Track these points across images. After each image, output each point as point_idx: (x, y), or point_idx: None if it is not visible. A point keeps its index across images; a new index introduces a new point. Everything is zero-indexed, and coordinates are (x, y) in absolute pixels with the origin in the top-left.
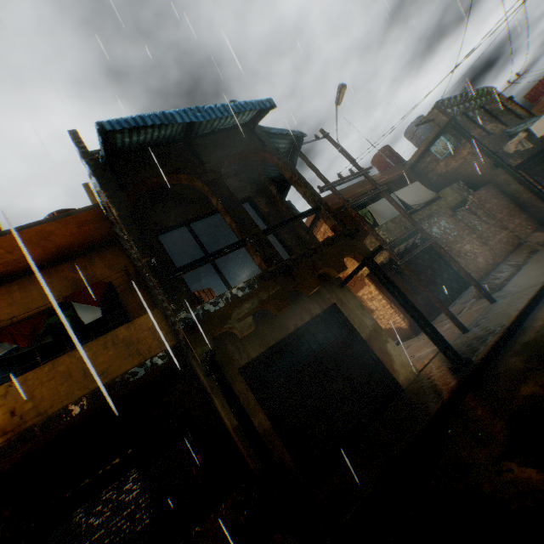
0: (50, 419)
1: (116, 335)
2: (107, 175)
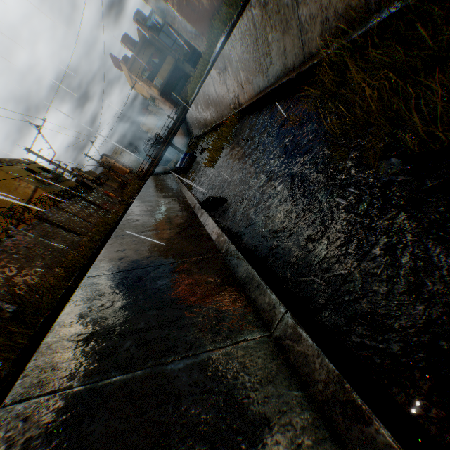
0: (166, 78)
1: (166, 63)
2: (150, 30)
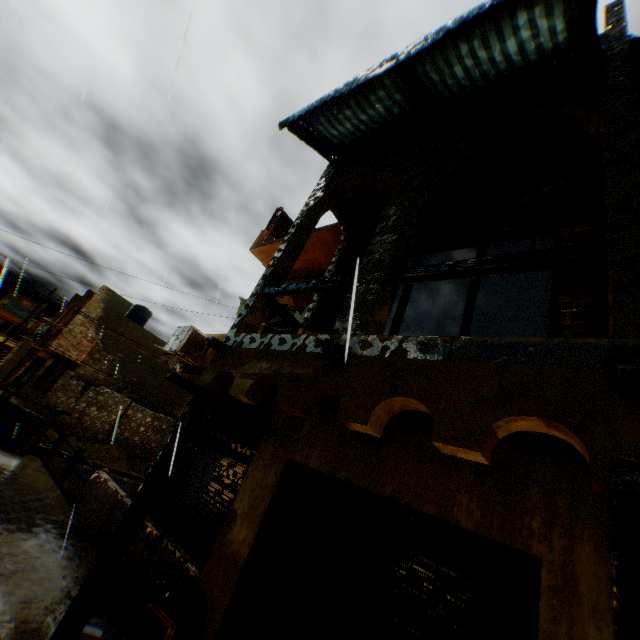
0: None
1: None
2: (326, 178)
